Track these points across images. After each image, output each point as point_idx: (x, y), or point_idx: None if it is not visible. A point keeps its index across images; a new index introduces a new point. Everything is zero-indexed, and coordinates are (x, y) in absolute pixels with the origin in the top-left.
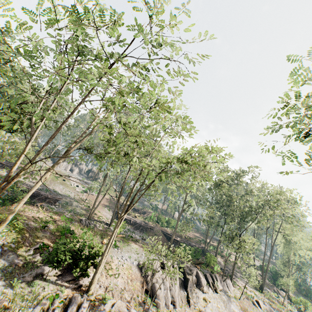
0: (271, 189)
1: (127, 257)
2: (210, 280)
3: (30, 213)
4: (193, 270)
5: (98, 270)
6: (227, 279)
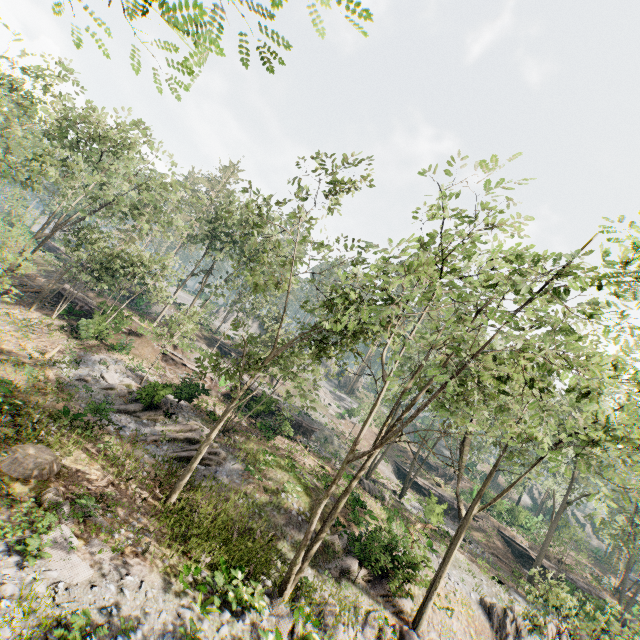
0: None
1: (457, 578)
2: None
3: (298, 456)
4: None
5: (432, 595)
6: None
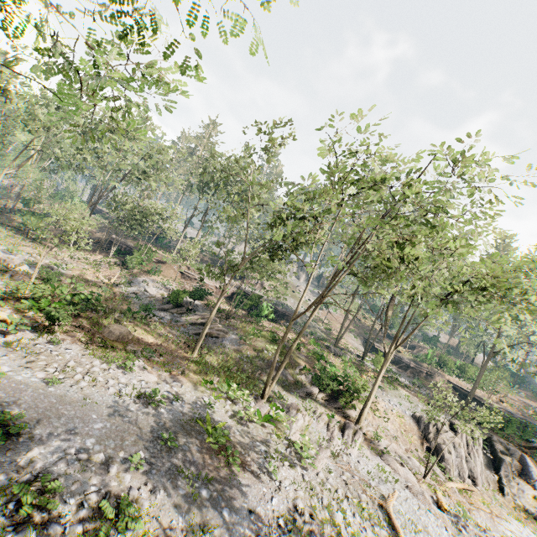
0: None
1: (396, 402)
2: None
3: (280, 333)
4: (513, 450)
5: (367, 405)
6: None
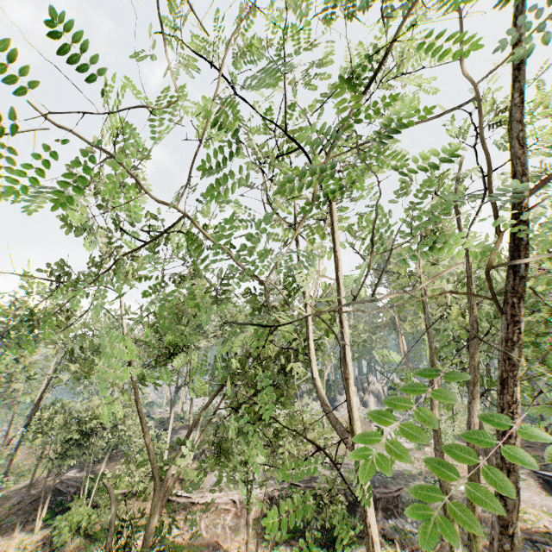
0: None
1: None
2: None
3: None
4: None
5: None
6: None
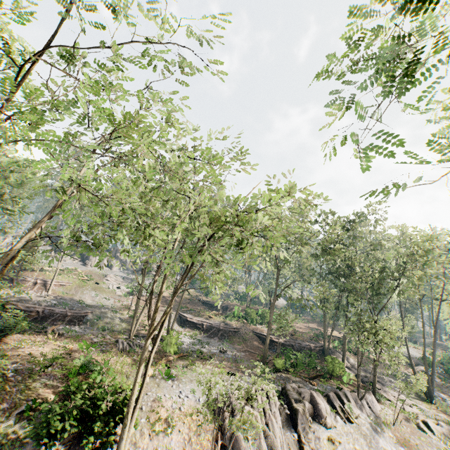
0: (415, 235)
1: (189, 391)
2: (336, 402)
3: (28, 349)
4: (304, 392)
5: (123, 434)
6: (367, 393)
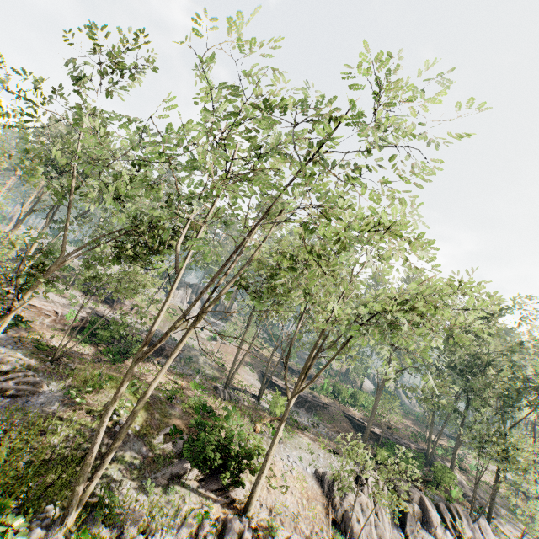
0: None
1: (296, 457)
2: (447, 515)
3: (148, 376)
4: (414, 493)
5: (259, 479)
6: (480, 517)
